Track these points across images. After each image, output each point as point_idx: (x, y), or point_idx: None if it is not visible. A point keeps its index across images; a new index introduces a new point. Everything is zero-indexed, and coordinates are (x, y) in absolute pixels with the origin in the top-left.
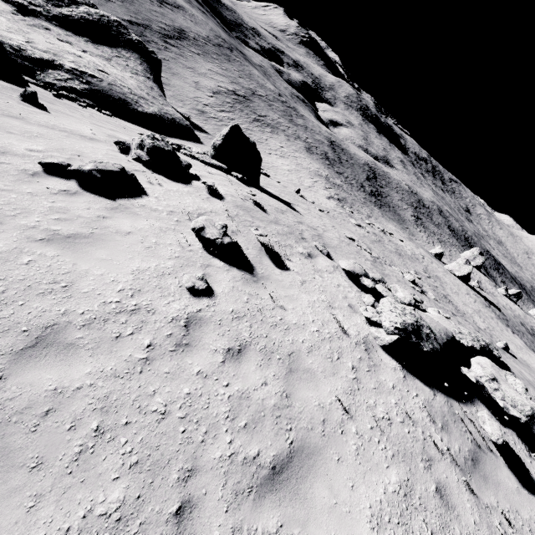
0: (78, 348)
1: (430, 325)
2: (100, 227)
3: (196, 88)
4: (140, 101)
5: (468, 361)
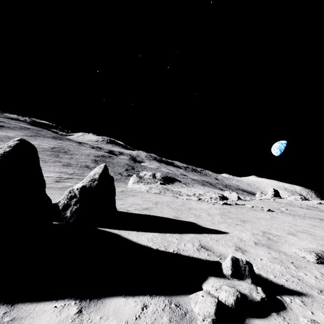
0: None
1: None
2: None
3: None
4: None
5: None
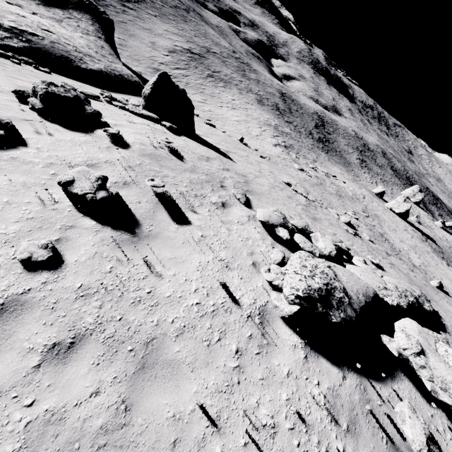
0: None
1: (345, 286)
2: None
3: (153, 48)
4: (84, 58)
5: (394, 319)
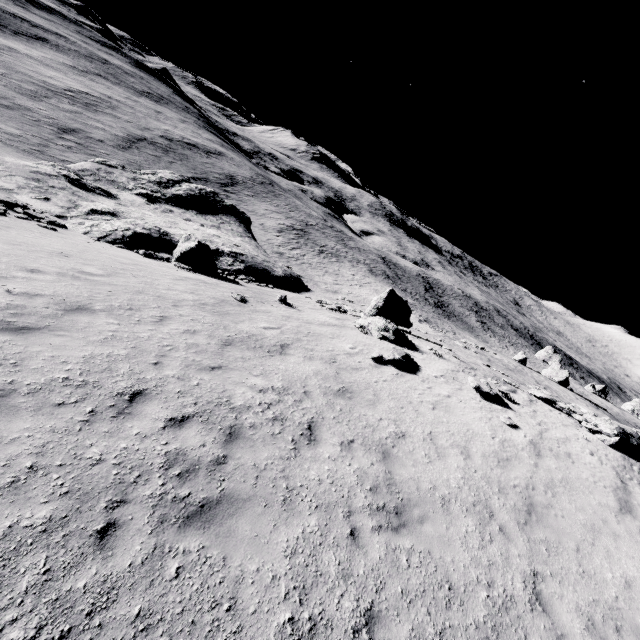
0: (511, 460)
1: (624, 428)
2: (437, 395)
3: (264, 230)
4: (271, 266)
5: None
